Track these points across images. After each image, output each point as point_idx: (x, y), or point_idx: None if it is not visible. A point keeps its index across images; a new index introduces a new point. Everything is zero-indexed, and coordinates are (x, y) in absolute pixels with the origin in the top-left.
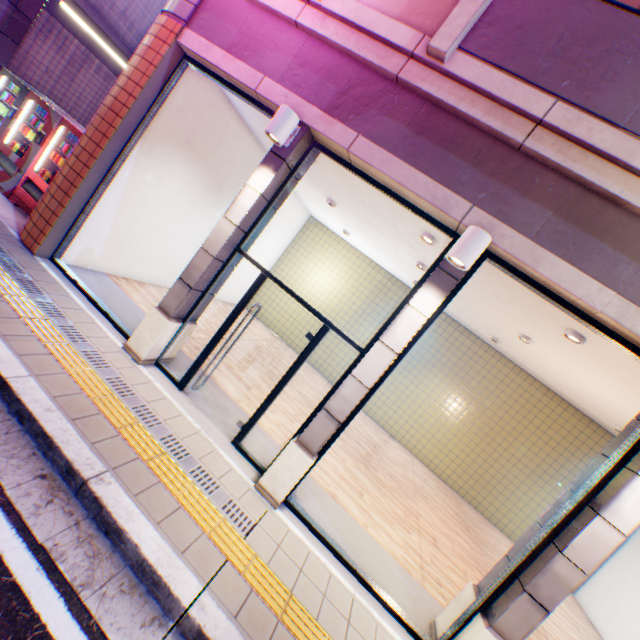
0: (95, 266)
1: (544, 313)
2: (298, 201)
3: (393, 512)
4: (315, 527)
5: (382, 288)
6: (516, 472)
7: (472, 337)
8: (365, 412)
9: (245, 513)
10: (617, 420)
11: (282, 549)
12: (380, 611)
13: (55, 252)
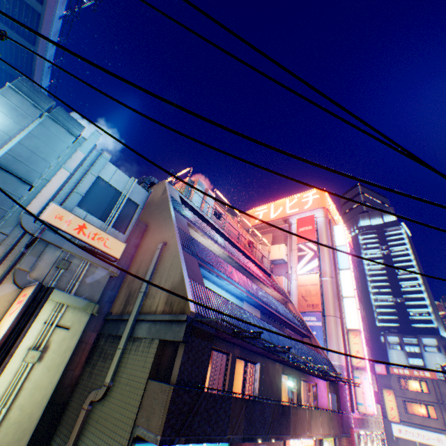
0: None
1: None
2: None
3: None
4: None
5: None
6: None
7: None
8: None
9: None
10: None
11: None
12: None
13: None
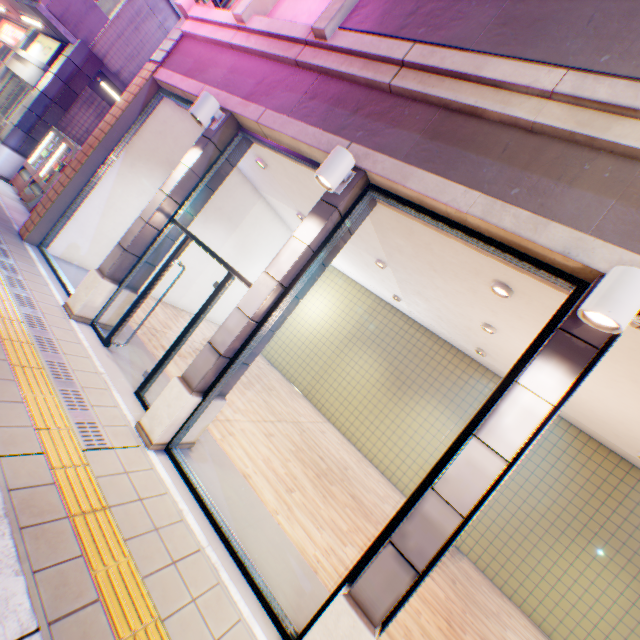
0: (81, 261)
1: (468, 267)
2: (291, 232)
3: (331, 519)
4: (189, 477)
5: (372, 311)
6: (531, 523)
7: (467, 358)
8: (353, 443)
9: (103, 436)
10: (633, 438)
11: (129, 476)
12: (235, 577)
13: (43, 241)
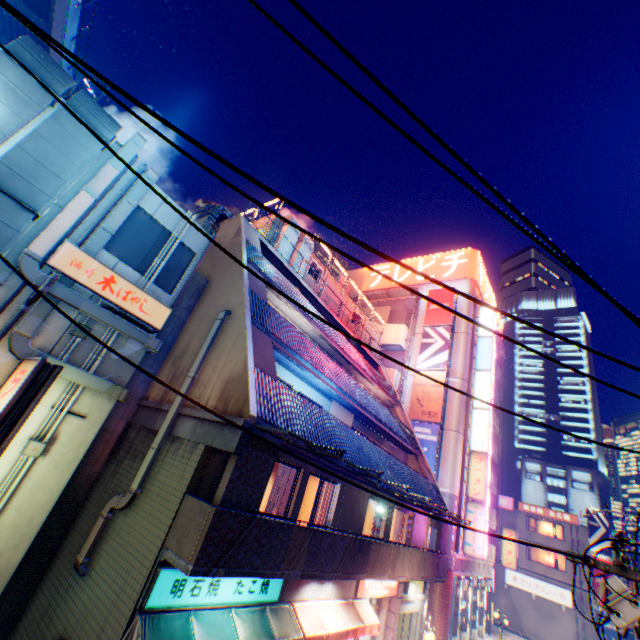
0: None
1: None
2: None
3: None
4: None
5: None
6: None
7: None
8: None
9: None
10: None
11: None
12: None
13: None
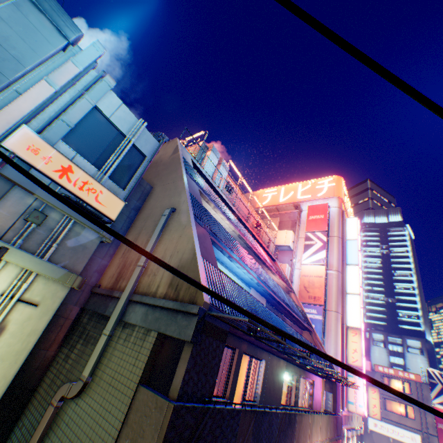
0: None
1: None
2: None
3: None
4: None
5: None
6: None
7: None
8: None
9: None
10: None
11: None
12: None
13: None
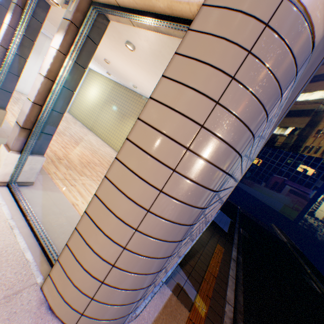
0: None
1: (59, 21)
2: None
3: None
4: None
5: (112, 89)
6: None
7: (144, 99)
8: (106, 144)
9: None
10: None
11: None
12: None
13: None
